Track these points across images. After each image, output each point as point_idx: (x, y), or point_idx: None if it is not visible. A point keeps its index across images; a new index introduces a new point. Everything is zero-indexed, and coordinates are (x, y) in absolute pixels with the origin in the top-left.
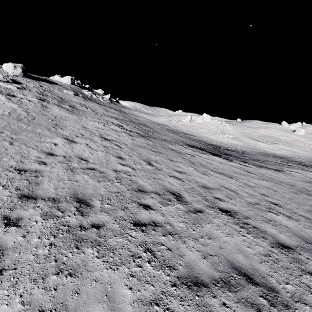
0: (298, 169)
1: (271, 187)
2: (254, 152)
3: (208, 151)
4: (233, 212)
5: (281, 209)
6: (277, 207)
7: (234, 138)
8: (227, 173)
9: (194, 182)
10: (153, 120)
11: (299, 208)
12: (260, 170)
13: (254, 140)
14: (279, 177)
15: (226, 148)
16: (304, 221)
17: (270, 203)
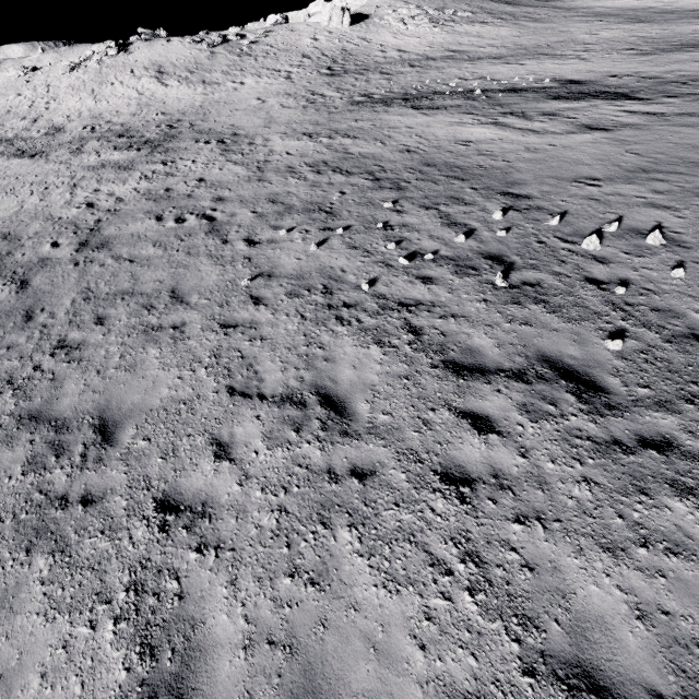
0: None
1: None
2: None
3: None
4: None
5: None
6: None
7: None
8: None
9: None
10: (620, 6)
11: None
12: None
13: None
14: None
15: None
16: None
17: None
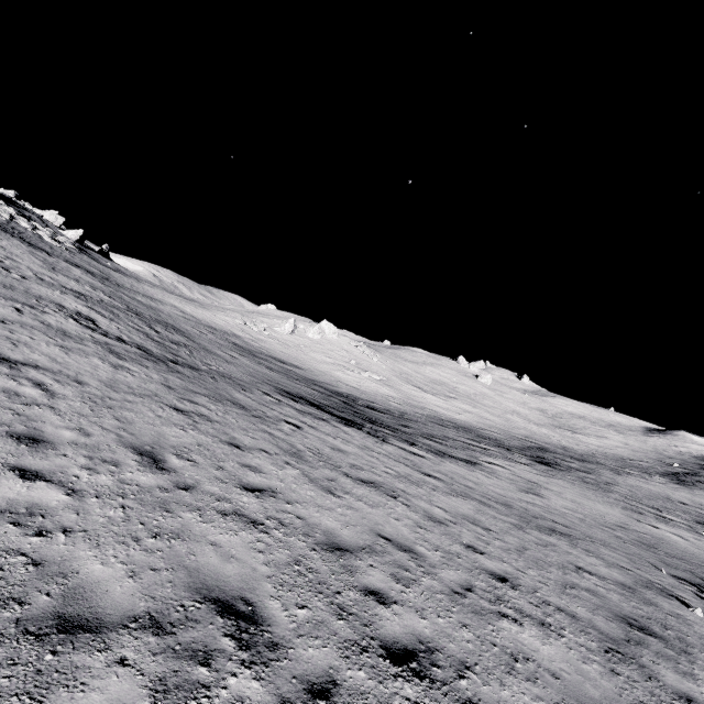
0: (500, 459)
1: (477, 517)
2: (420, 416)
3: (334, 413)
4: (426, 654)
5: (518, 598)
6: (510, 590)
7: (382, 380)
8: (384, 482)
9: (303, 530)
10: (202, 316)
11: (546, 582)
12: (444, 466)
13: (418, 388)
14: (479, 482)
15: (369, 405)
16: (572, 631)
17: (492, 576)
